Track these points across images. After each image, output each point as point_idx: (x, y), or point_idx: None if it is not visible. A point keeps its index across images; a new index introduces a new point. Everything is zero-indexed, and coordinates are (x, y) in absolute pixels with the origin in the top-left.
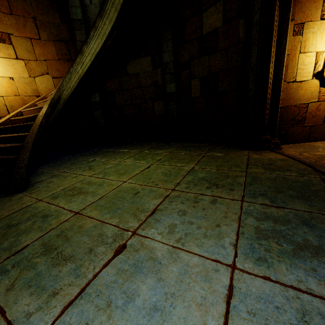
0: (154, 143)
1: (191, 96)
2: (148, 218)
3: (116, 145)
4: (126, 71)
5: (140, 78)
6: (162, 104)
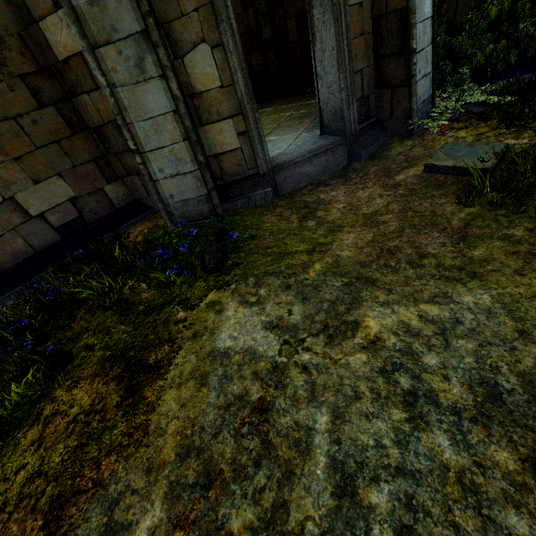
0: (258, 105)
1: (289, 41)
2: (267, 135)
3: None
4: None
5: None
6: (260, 56)
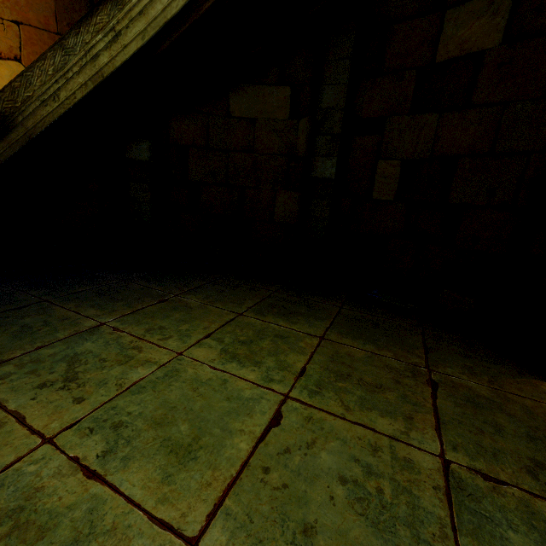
0: (264, 288)
1: (370, 197)
2: None
3: (169, 274)
4: (227, 108)
5: (256, 132)
6: (296, 200)
